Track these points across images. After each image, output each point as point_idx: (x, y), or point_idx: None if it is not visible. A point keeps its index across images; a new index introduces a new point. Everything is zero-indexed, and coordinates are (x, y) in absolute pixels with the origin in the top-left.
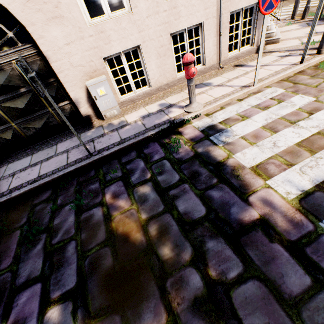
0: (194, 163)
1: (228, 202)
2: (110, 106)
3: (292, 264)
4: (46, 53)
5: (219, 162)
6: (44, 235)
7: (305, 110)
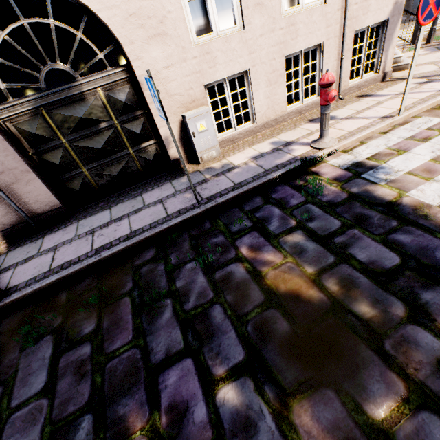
0: (353, 206)
1: (427, 246)
2: (209, 146)
3: None
4: (140, 78)
5: (390, 202)
6: (169, 301)
7: None
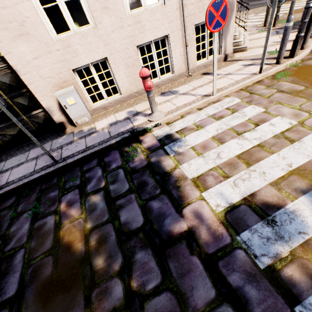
0: (144, 173)
1: (164, 213)
2: (81, 114)
3: (204, 276)
4: (15, 67)
5: (166, 173)
6: None
7: (252, 121)
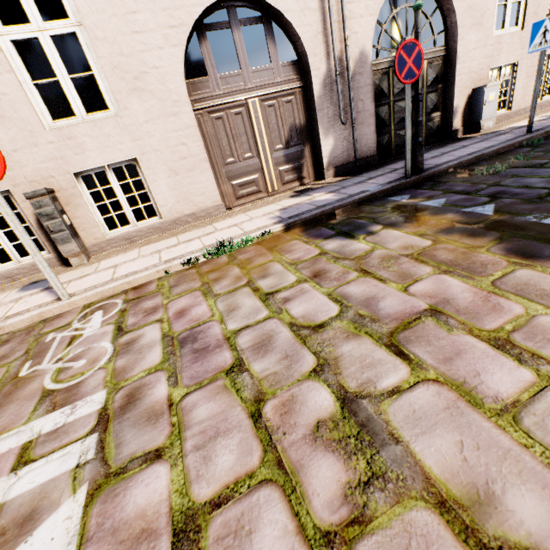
0: None
1: None
2: (490, 116)
3: None
4: (458, 54)
5: None
6: None
7: None
